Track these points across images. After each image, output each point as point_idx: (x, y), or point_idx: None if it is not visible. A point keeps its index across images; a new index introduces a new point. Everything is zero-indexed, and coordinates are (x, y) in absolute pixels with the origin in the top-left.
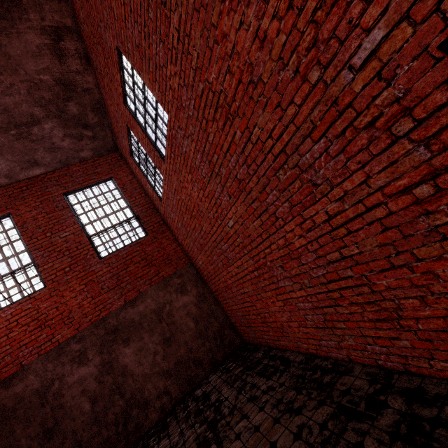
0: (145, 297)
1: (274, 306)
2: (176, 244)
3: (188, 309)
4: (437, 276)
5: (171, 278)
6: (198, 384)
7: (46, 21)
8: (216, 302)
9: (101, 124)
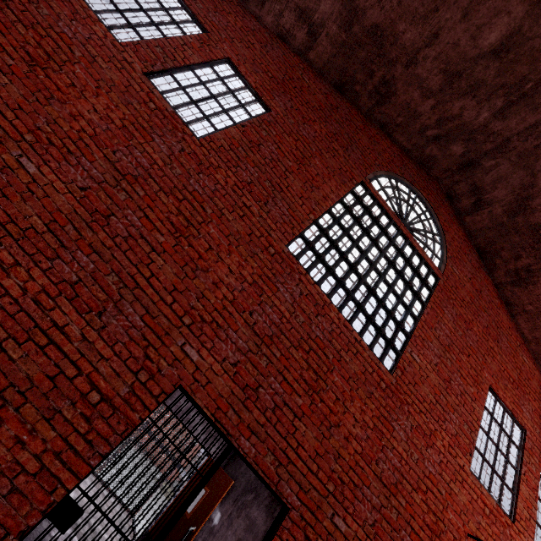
0: None
1: None
2: None
3: None
4: None
5: None
6: None
7: (325, 36)
8: None
9: None
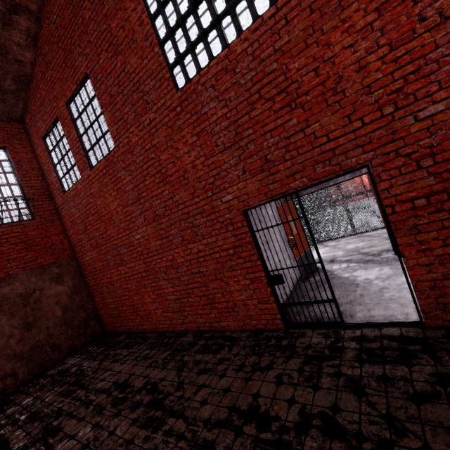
0: (13, 280)
1: (149, 299)
2: (64, 236)
3: (60, 298)
4: (229, 284)
5: (50, 266)
6: (50, 367)
7: None
8: (90, 295)
9: (17, 94)
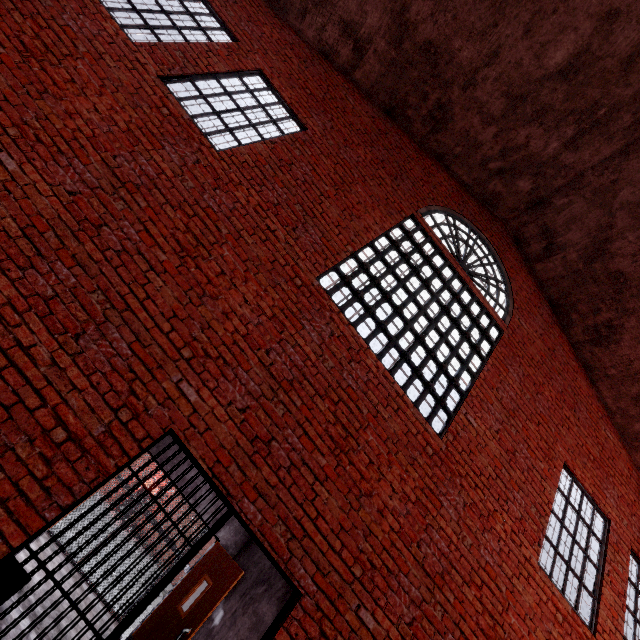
0: None
1: None
2: None
3: None
4: None
5: None
6: None
7: (372, 53)
8: None
9: None
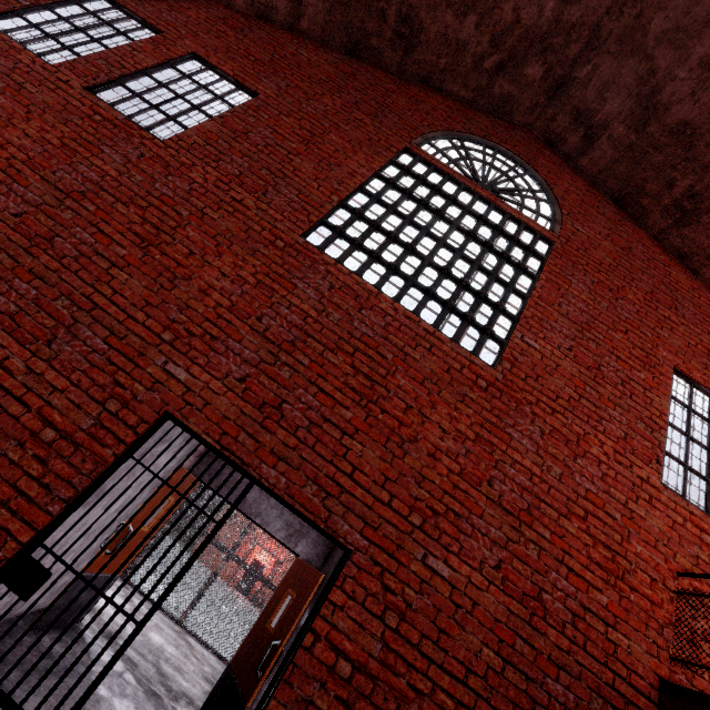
0: None
1: None
2: None
3: None
4: None
5: None
6: None
7: None
8: None
9: None
